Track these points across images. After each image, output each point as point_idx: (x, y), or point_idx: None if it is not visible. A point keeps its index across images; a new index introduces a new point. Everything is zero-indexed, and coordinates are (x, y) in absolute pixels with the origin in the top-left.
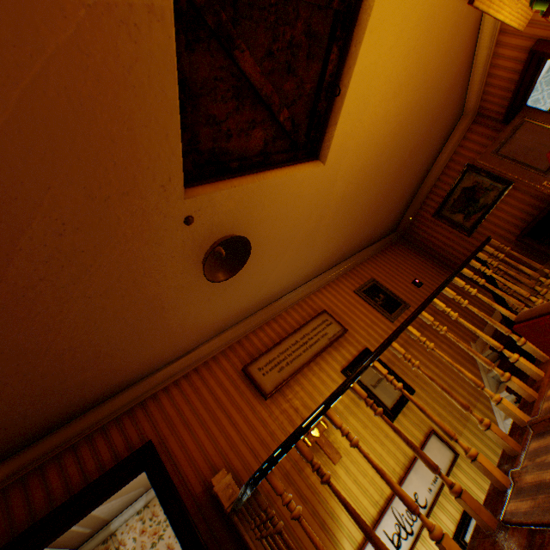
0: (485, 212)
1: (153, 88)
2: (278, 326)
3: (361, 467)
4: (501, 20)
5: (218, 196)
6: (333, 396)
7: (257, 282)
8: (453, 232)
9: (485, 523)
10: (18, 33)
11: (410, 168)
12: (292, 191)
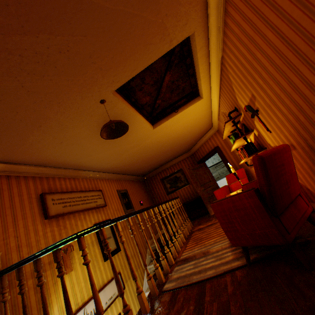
0: (177, 189)
1: (149, 55)
2: (75, 183)
3: (79, 280)
4: (224, 132)
5: (121, 104)
6: (121, 217)
7: (87, 153)
8: (163, 190)
9: (155, 292)
10: (144, 2)
11: (167, 155)
12: (138, 128)
